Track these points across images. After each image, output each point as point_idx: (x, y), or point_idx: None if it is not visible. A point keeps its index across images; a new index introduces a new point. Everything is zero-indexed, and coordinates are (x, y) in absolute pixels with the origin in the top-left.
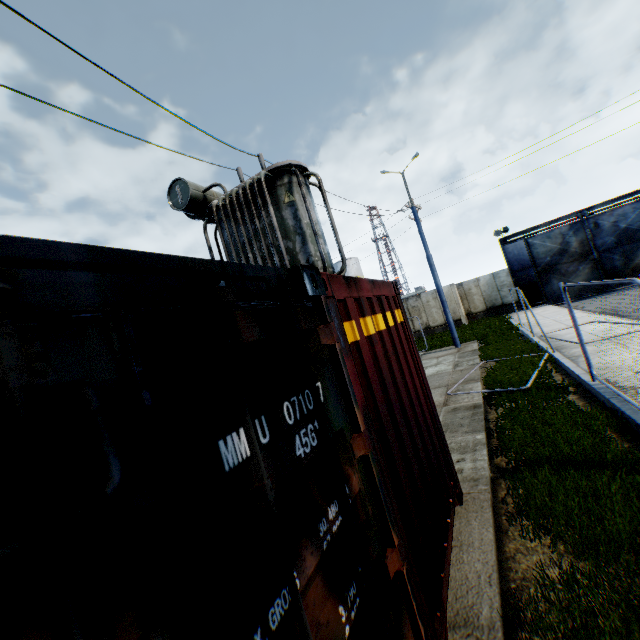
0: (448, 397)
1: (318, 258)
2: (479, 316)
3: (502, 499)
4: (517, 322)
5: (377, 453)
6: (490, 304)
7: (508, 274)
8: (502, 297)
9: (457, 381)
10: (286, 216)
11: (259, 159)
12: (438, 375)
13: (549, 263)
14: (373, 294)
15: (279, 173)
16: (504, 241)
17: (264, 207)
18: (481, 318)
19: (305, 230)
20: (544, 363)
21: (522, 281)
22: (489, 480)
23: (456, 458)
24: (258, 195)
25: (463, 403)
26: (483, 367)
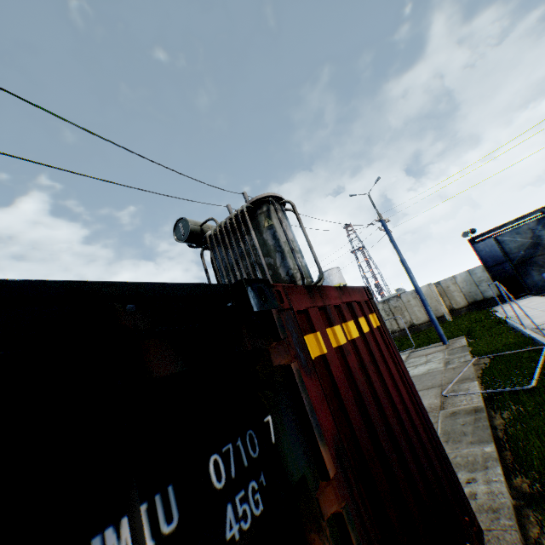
0: (443, 399)
1: (297, 270)
2: (462, 311)
3: (535, 541)
4: (503, 315)
5: (357, 501)
6: (471, 299)
7: (483, 270)
8: (482, 292)
9: (450, 380)
10: (266, 237)
11: (244, 196)
12: (429, 374)
13: (523, 256)
14: (342, 301)
15: (259, 204)
16: (473, 241)
17: (248, 232)
18: (464, 313)
19: (283, 247)
20: (544, 358)
21: (499, 275)
22: (512, 510)
23: (464, 477)
24: (242, 223)
25: (461, 406)
26: (476, 364)
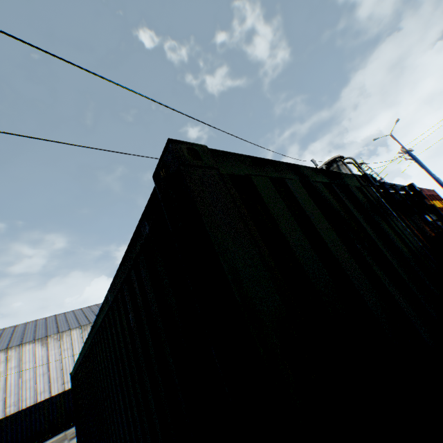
0: None
1: None
2: None
3: None
4: None
5: None
6: None
7: None
8: None
9: None
10: None
11: (312, 161)
12: None
13: None
14: (428, 194)
15: (330, 164)
16: None
17: None
18: None
19: None
20: None
21: None
22: None
23: None
24: None
25: None
26: None
